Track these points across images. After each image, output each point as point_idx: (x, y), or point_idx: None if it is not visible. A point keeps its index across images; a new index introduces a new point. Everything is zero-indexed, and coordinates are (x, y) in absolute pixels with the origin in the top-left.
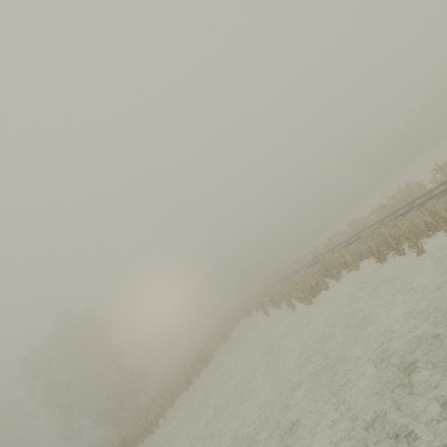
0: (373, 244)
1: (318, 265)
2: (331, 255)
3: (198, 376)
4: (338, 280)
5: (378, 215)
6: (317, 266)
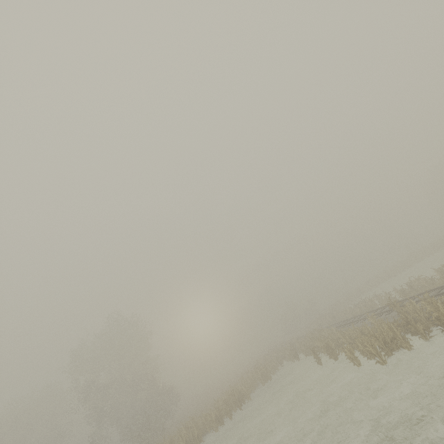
0: None
1: (393, 314)
2: (414, 305)
3: (230, 417)
4: (426, 339)
5: None
6: (391, 315)
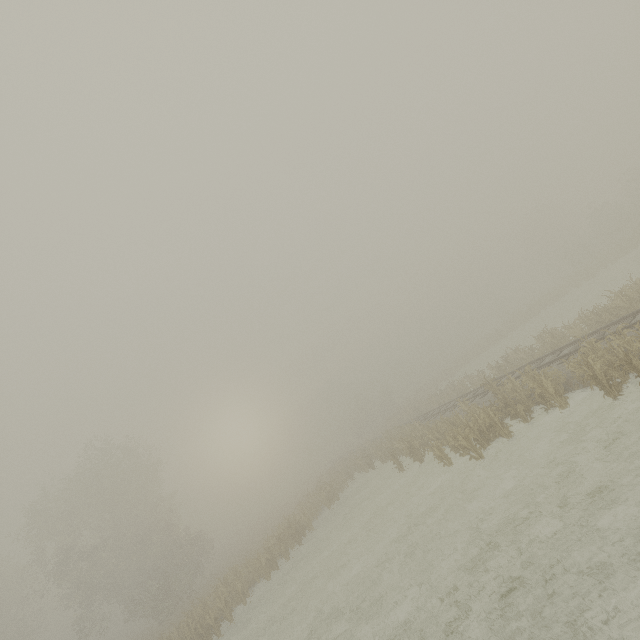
0: (598, 364)
1: (488, 396)
2: (514, 382)
3: (287, 557)
4: (527, 422)
5: (590, 323)
6: (486, 398)
